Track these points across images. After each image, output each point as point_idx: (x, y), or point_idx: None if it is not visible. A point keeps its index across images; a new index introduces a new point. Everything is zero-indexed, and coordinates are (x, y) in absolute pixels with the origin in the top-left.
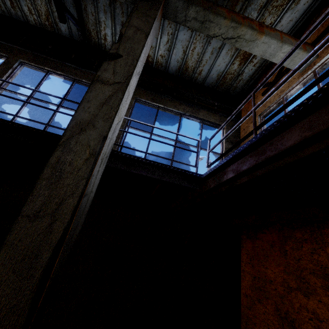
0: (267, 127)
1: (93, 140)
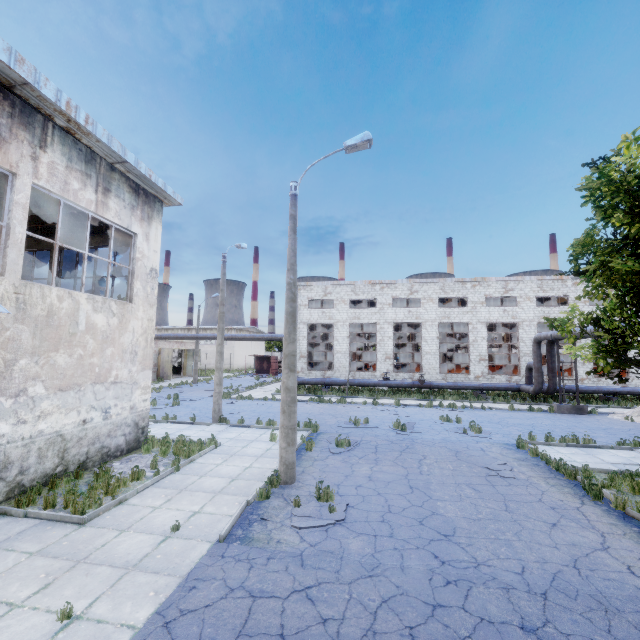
0: None
1: None
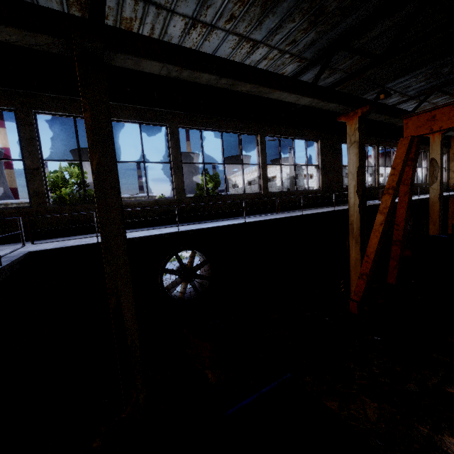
0: None
1: None
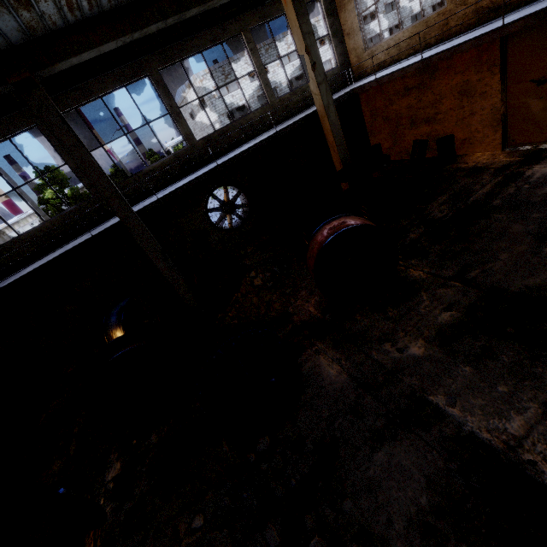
0: (379, 77)
1: (333, 109)
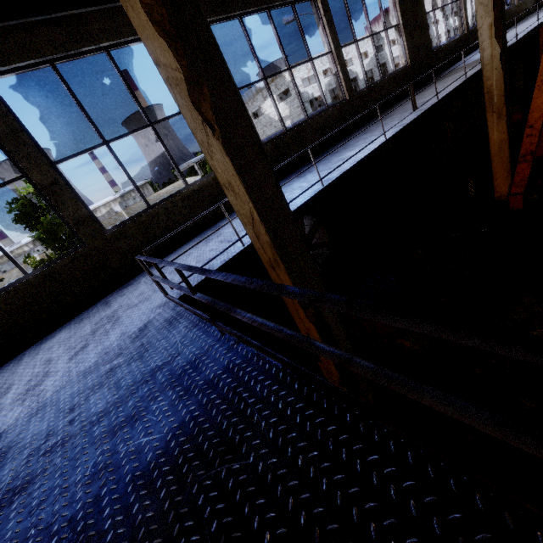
0: None
1: None
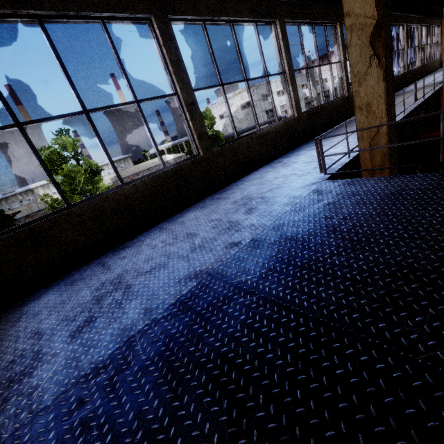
0: None
1: None
